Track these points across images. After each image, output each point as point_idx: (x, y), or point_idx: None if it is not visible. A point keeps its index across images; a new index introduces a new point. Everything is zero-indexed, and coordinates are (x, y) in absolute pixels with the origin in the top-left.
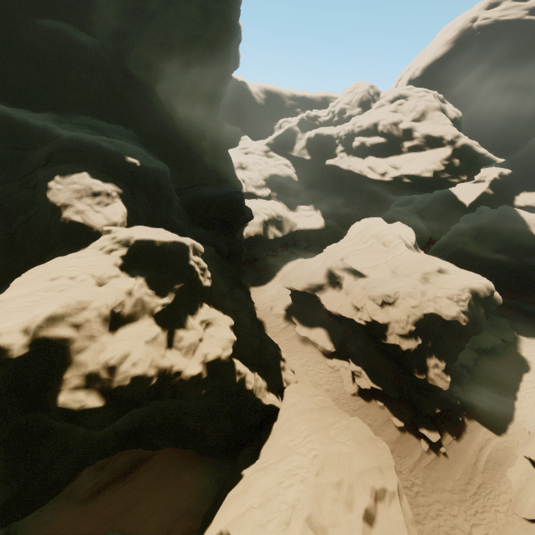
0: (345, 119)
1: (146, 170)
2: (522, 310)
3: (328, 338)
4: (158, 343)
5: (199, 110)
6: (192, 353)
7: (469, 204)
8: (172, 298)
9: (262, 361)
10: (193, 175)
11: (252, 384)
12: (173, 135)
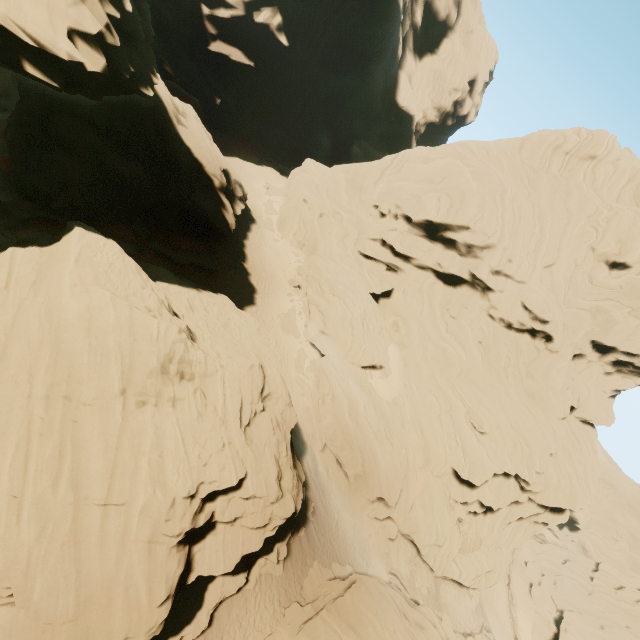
0: None
1: None
2: (207, 270)
3: (233, 577)
4: None
5: None
6: None
7: None
8: None
9: None
10: None
11: None
12: None
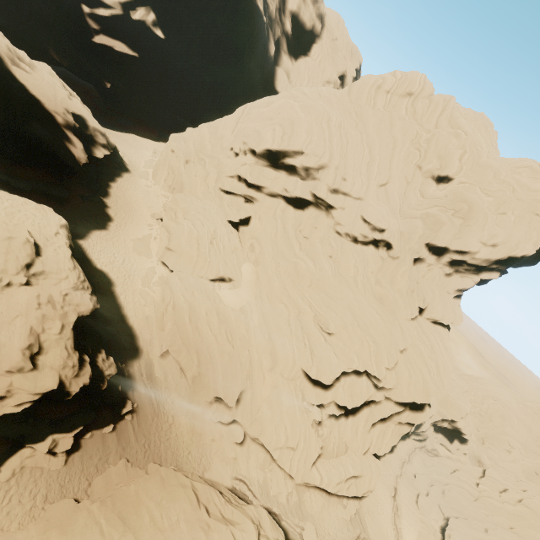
0: None
1: None
2: (52, 197)
3: None
4: None
5: None
6: None
7: None
8: None
9: None
10: None
11: None
12: None
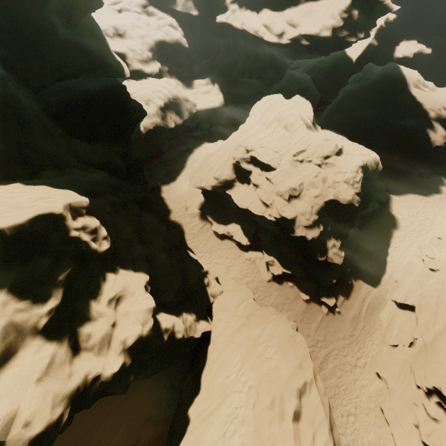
0: None
1: None
2: (393, 169)
3: (243, 233)
4: (57, 365)
5: None
6: (107, 346)
7: (356, 59)
8: (59, 295)
9: (187, 290)
10: (52, 62)
11: (182, 332)
12: None
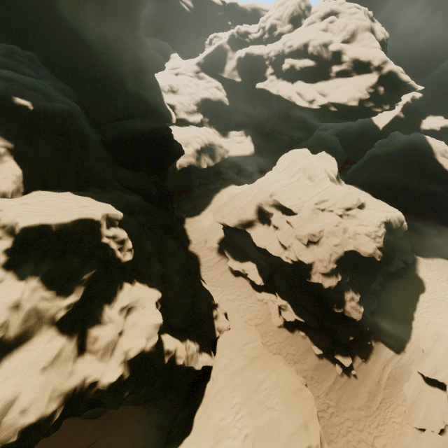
0: (275, 37)
1: (44, 114)
2: (420, 231)
3: (258, 273)
4: (62, 359)
5: (116, 25)
6: (110, 353)
7: (382, 127)
8: (80, 293)
9: (194, 318)
10: (116, 106)
11: (183, 358)
12: (86, 58)
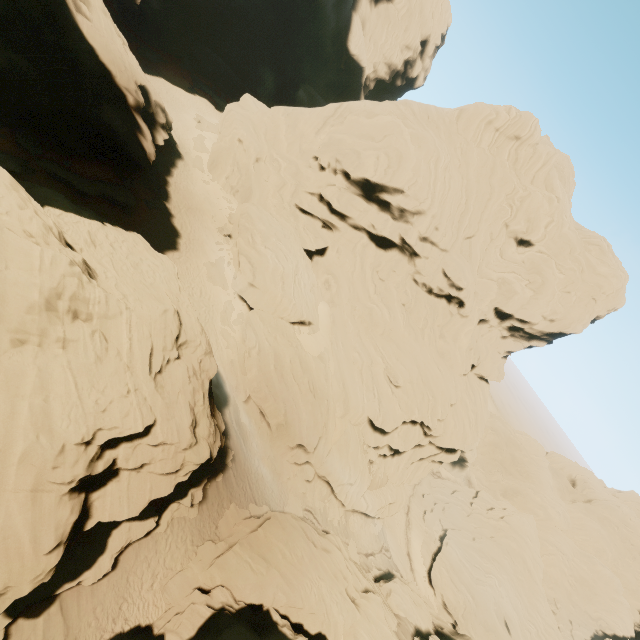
0: None
1: None
2: (119, 204)
3: (141, 522)
4: None
5: None
6: None
7: None
8: None
9: (258, 637)
10: None
11: (305, 638)
12: None
